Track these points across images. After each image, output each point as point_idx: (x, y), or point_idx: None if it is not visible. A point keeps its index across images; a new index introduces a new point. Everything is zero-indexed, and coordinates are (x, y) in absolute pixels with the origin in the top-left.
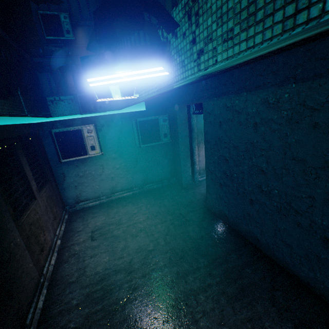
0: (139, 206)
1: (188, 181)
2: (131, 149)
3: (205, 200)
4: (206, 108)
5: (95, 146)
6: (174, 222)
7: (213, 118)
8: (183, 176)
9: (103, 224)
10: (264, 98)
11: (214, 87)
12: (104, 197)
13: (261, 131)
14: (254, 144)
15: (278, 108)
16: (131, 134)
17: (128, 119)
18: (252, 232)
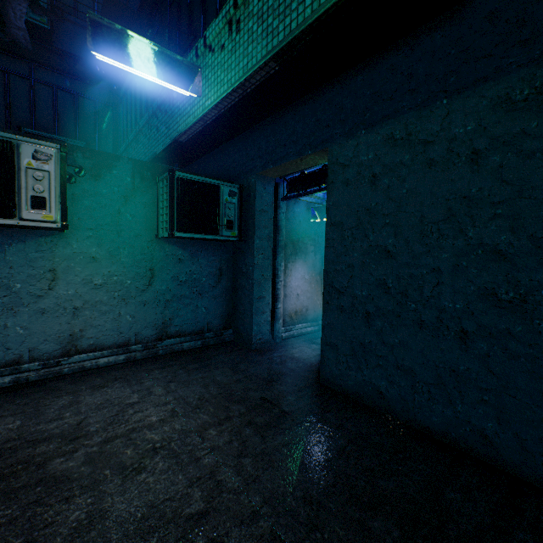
0: (144, 387)
1: (263, 334)
2: (144, 247)
3: (310, 369)
4: (337, 157)
5: (48, 201)
6: (253, 420)
7: (355, 172)
8: (256, 320)
9: (7, 443)
10: (501, 96)
11: (362, 110)
12: (34, 363)
13: (492, 164)
14: (471, 197)
15: (540, 104)
16: (150, 211)
17: (150, 177)
18: (466, 420)
